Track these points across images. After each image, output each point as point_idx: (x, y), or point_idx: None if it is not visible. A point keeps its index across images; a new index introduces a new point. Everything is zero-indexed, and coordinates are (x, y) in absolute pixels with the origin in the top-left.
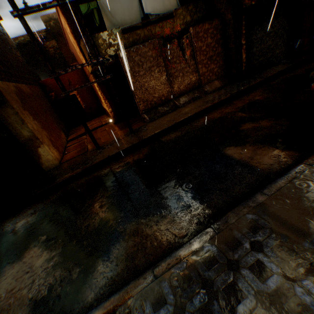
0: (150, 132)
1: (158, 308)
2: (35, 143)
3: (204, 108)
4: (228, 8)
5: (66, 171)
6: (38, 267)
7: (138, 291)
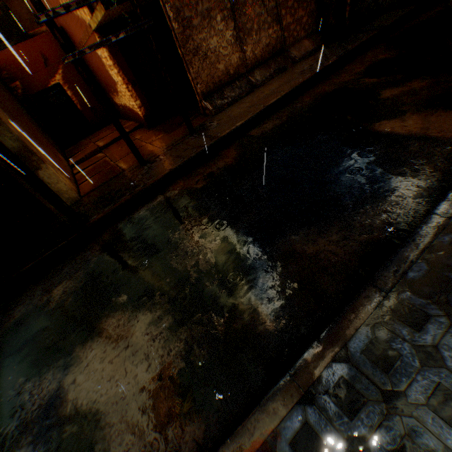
0: (227, 126)
1: (421, 326)
2: (30, 161)
3: (303, 81)
4: None
5: (102, 204)
6: (140, 336)
7: (367, 315)
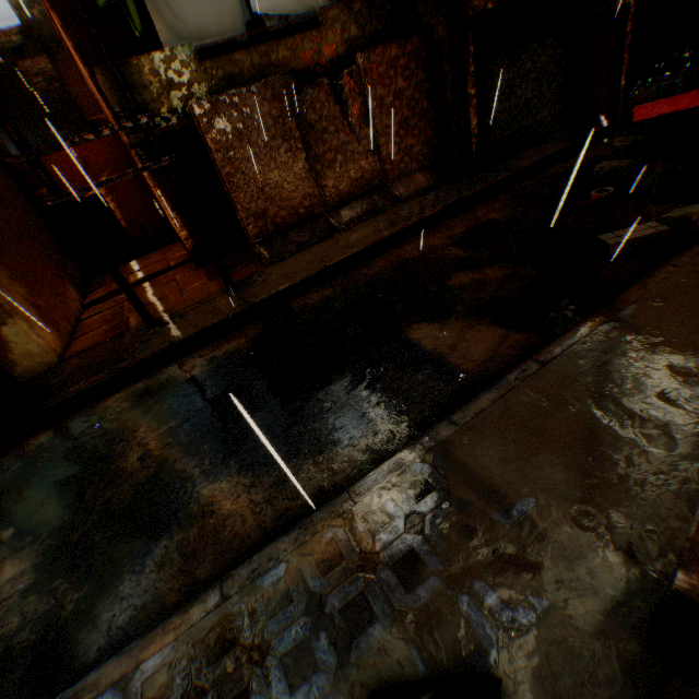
0: (270, 287)
1: (219, 657)
2: None
3: (386, 236)
4: (438, 13)
5: (74, 379)
6: None
7: (186, 627)
